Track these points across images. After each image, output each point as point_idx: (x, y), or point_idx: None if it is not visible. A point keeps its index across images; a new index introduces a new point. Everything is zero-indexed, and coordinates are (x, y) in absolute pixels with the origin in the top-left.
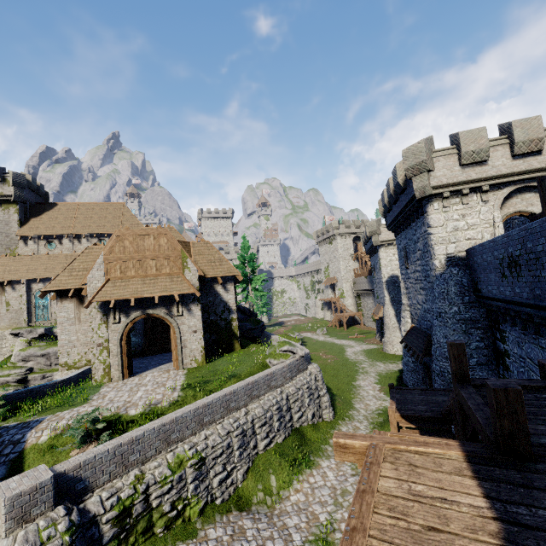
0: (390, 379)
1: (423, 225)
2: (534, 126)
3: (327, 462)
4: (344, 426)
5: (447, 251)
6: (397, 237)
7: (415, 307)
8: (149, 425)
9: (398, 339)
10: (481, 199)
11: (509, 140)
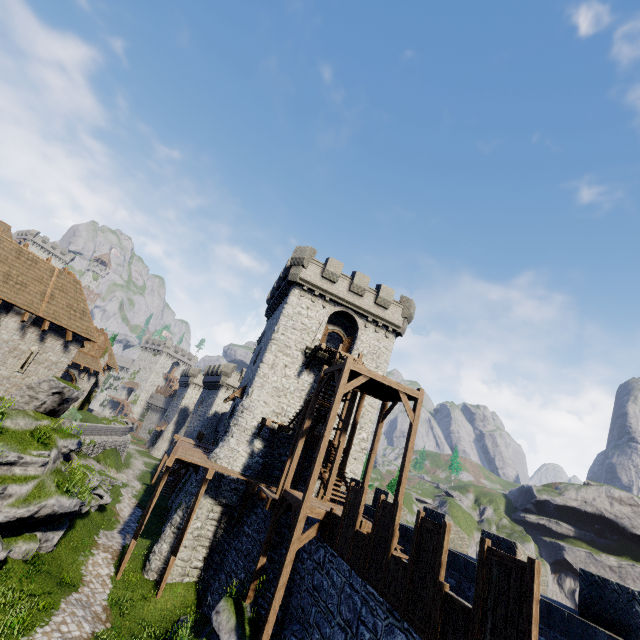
0: (151, 465)
1: (216, 394)
2: None
3: (123, 474)
4: (128, 469)
5: (217, 409)
6: (204, 390)
7: (191, 428)
8: (91, 424)
9: (165, 448)
10: None
11: None
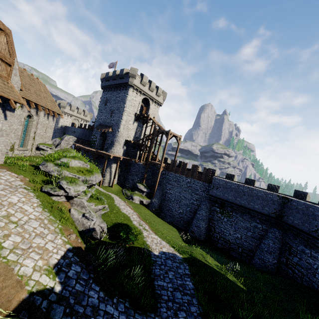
0: None
1: (58, 117)
2: (81, 111)
3: None
4: None
5: (62, 124)
6: None
7: None
8: None
9: None
10: (70, 118)
11: (78, 110)
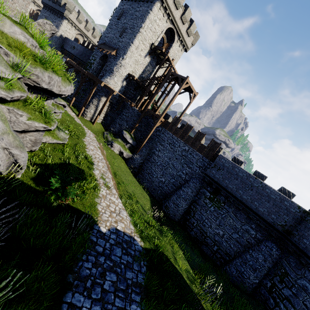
0: None
1: (60, 21)
2: (90, 27)
3: None
4: None
5: (62, 33)
6: (44, 10)
7: None
8: None
9: None
10: (75, 29)
11: (86, 24)
